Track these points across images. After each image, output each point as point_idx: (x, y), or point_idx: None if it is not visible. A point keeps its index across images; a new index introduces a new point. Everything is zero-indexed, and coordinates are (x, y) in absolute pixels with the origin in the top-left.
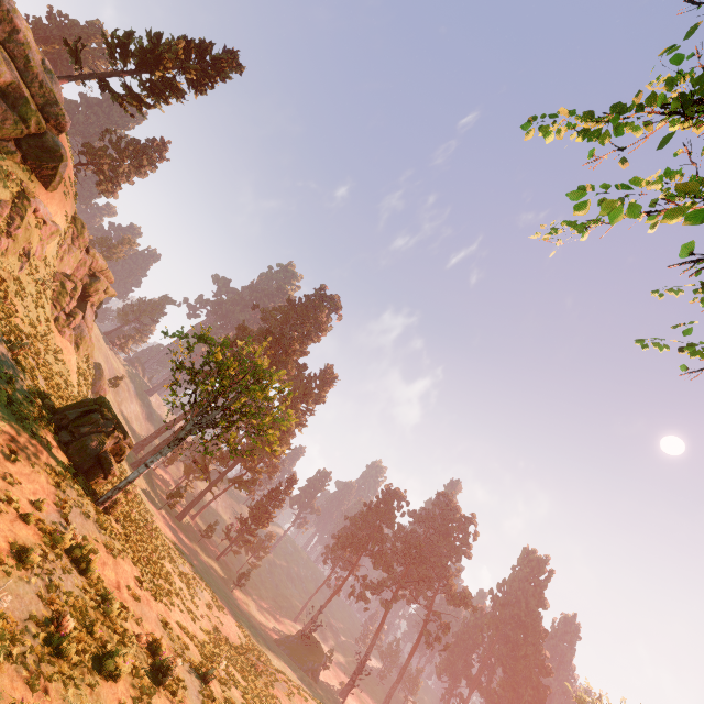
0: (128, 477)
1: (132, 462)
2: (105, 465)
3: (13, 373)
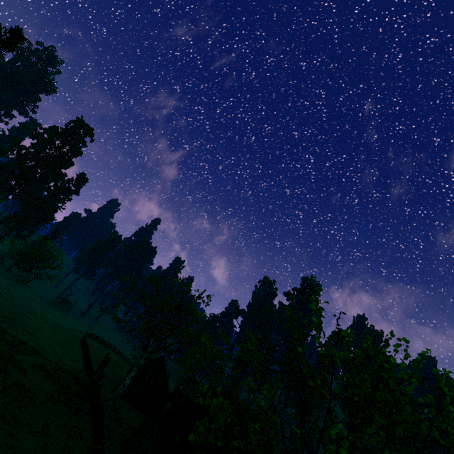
0: (1, 293)
1: None
2: None
3: None
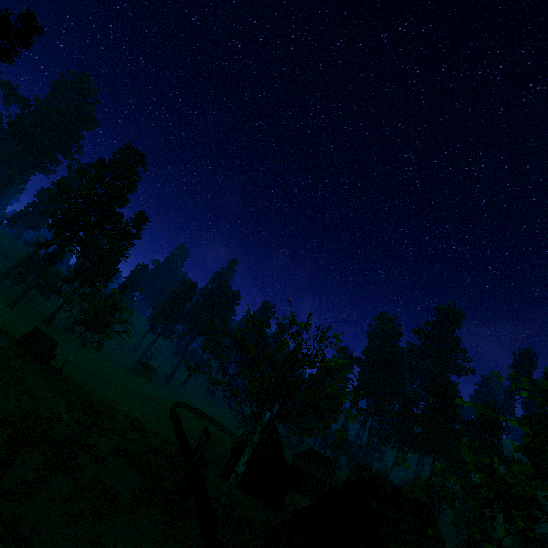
0: (67, 360)
1: (7, 304)
2: (52, 357)
3: (6, 341)
